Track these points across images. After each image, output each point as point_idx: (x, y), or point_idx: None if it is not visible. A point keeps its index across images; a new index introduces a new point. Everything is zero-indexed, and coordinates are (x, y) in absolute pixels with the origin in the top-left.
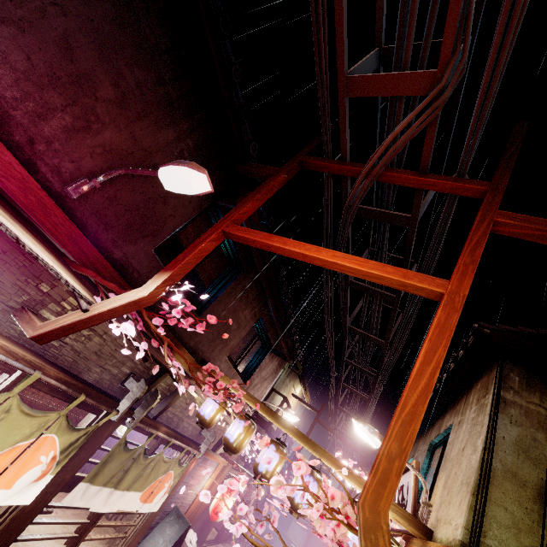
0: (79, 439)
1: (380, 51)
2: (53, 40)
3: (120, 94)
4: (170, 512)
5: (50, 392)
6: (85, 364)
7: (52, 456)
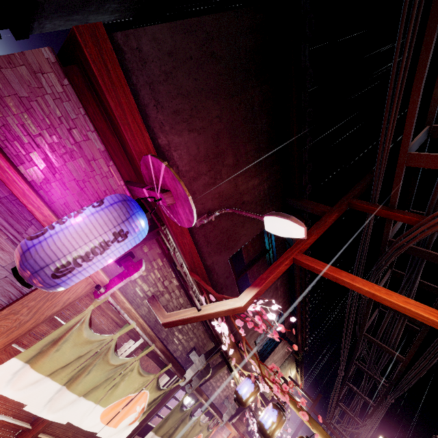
0: (159, 397)
1: (430, 128)
2: (211, 136)
3: (235, 161)
4: None
5: (152, 357)
6: (171, 337)
7: (142, 407)
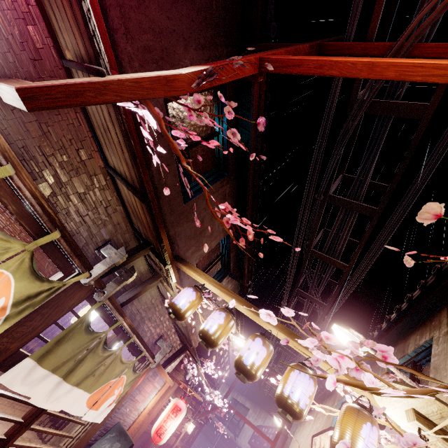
0: (39, 294)
1: None
2: None
3: None
4: (112, 428)
5: (18, 216)
6: (64, 204)
7: (1, 306)
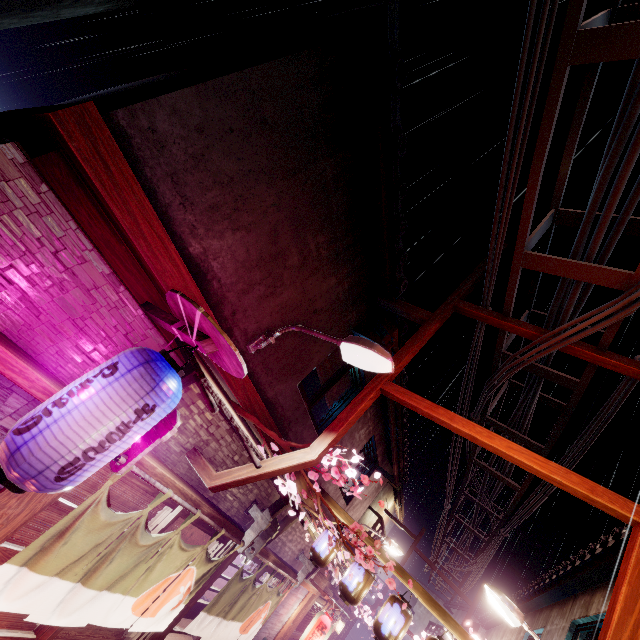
0: (210, 570)
1: (556, 212)
2: (266, 232)
3: (302, 259)
4: None
5: (197, 524)
6: (223, 494)
7: (188, 586)
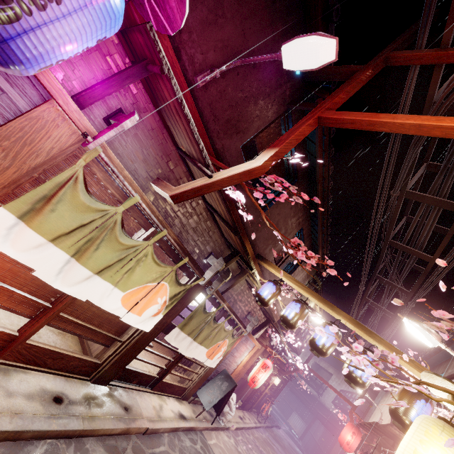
0: (180, 293)
1: None
2: None
3: None
4: (220, 372)
5: (167, 251)
6: (186, 236)
7: (164, 300)
